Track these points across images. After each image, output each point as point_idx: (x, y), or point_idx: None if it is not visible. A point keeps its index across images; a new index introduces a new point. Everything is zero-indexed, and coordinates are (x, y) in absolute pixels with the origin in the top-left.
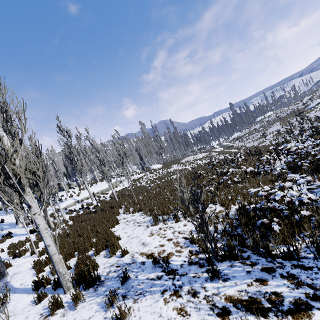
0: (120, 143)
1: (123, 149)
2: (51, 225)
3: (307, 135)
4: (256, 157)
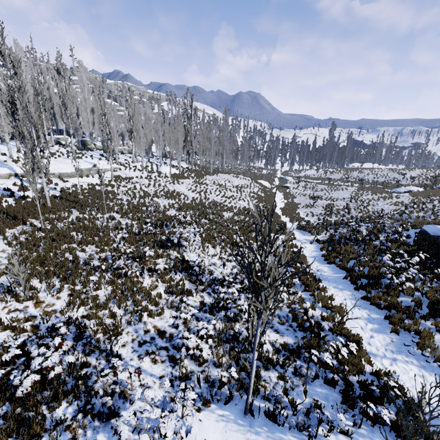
0: (128, 112)
1: (131, 123)
2: None
3: (328, 236)
4: (248, 234)
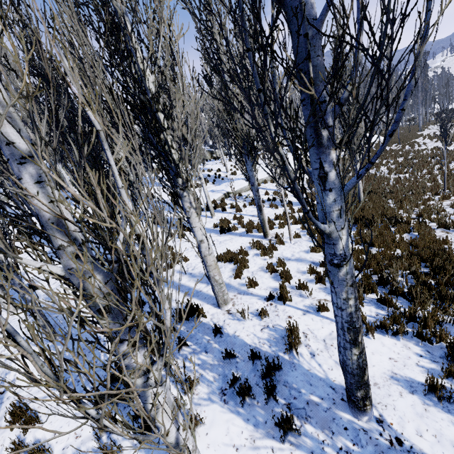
0: None
1: None
2: (267, 229)
3: None
4: None
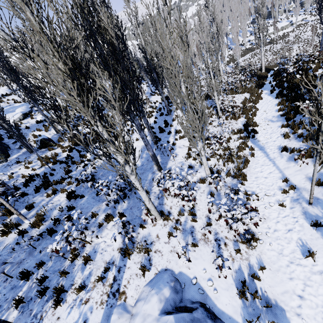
0: None
1: None
2: None
3: None
4: None
